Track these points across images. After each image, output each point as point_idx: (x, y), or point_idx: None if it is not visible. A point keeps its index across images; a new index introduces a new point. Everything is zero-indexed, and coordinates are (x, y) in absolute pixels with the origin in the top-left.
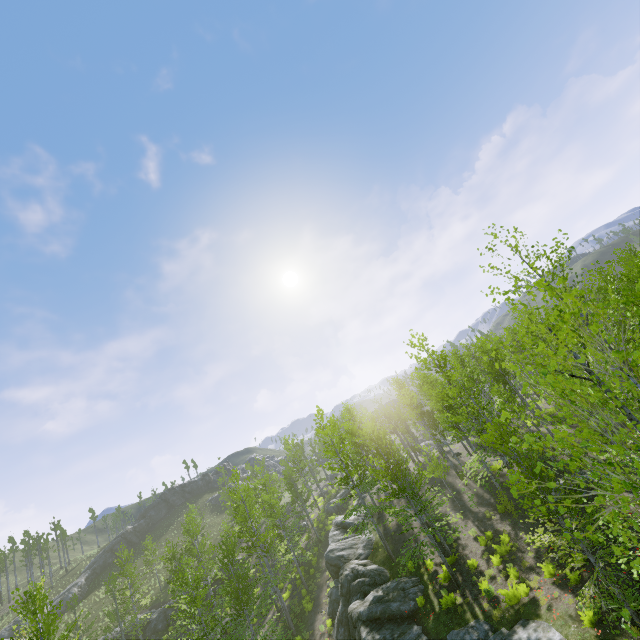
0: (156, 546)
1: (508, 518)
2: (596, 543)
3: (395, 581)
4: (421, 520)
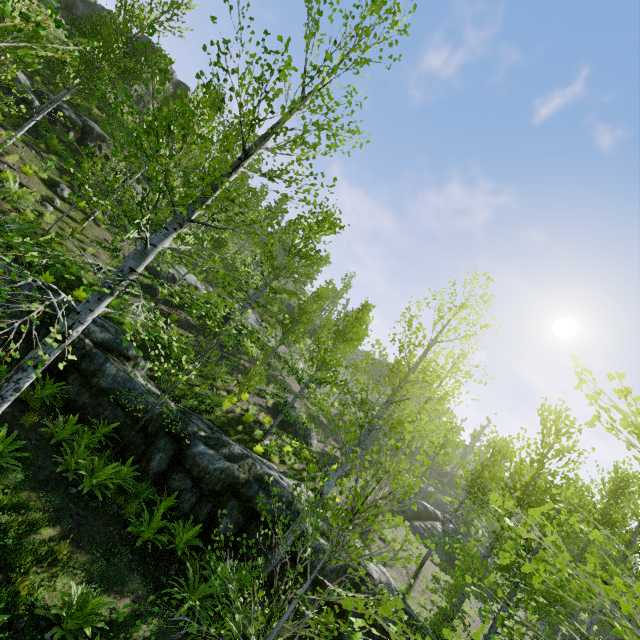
0: None
1: None
2: None
3: None
4: None
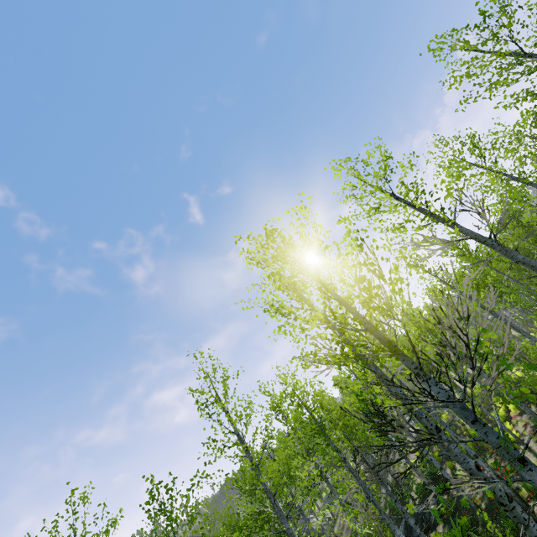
0: None
1: None
2: None
3: None
4: None
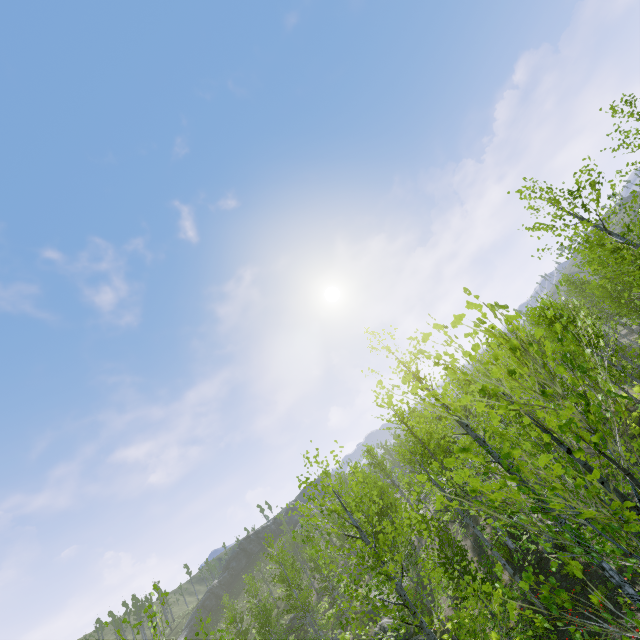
0: (240, 598)
1: (510, 564)
2: (561, 603)
3: (413, 639)
4: (413, 582)
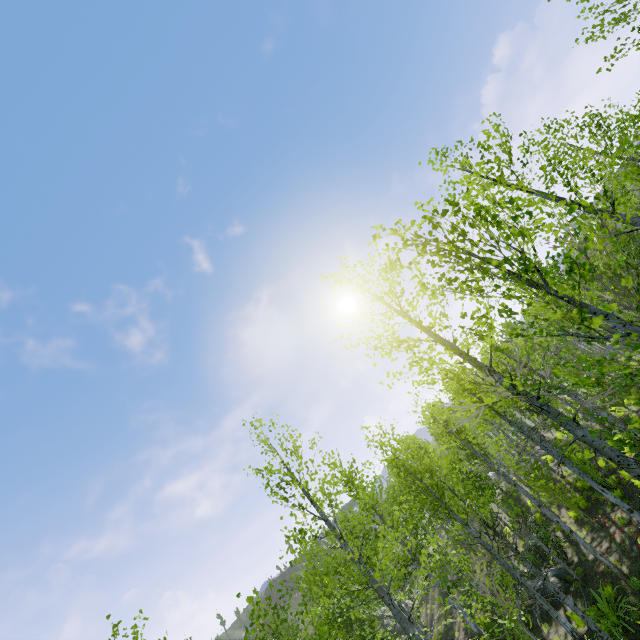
0: None
1: None
2: None
3: None
4: None
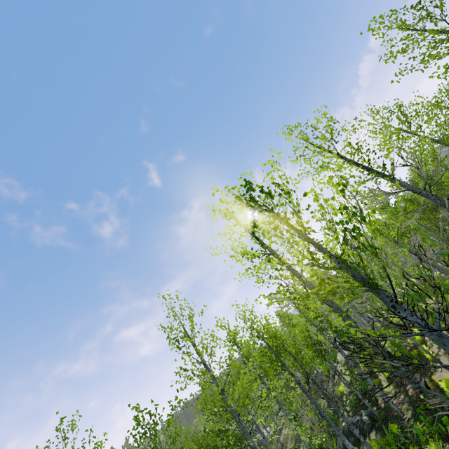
0: None
1: None
2: None
3: None
4: None
